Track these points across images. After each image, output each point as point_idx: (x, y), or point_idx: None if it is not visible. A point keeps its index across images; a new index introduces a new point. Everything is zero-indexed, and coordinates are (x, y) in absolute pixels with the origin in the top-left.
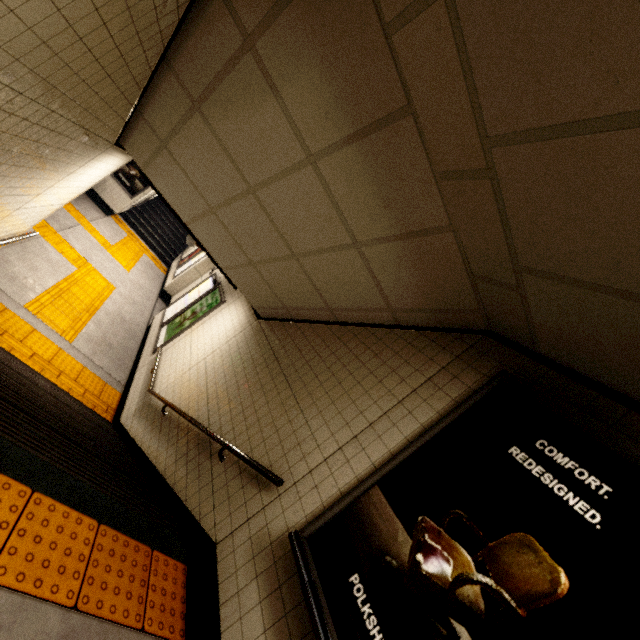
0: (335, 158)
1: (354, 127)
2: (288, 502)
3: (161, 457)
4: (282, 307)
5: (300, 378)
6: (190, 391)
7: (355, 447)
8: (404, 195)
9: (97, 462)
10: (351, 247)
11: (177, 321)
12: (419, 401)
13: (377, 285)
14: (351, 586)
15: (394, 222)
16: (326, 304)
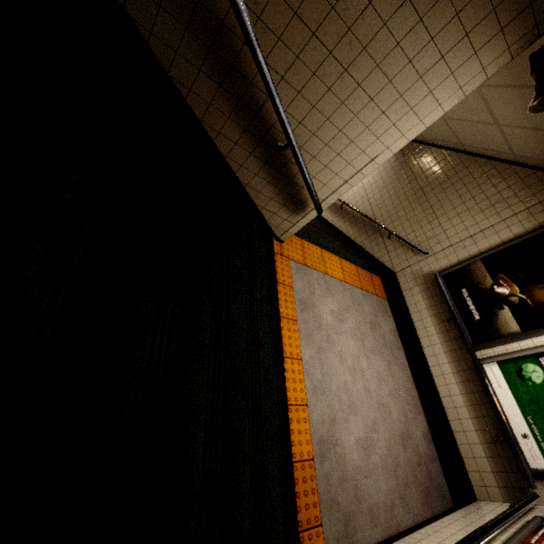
0: (496, 90)
1: (516, 83)
2: (431, 261)
3: (350, 233)
4: (419, 136)
5: (435, 196)
6: (354, 194)
7: (470, 241)
8: (543, 115)
9: (337, 241)
10: (492, 125)
11: None
12: (516, 222)
13: (507, 143)
14: (462, 292)
15: (531, 123)
16: (460, 142)
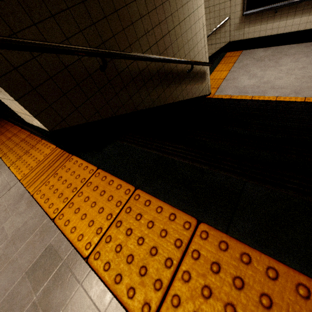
0: None
1: None
2: (233, 16)
3: None
4: None
5: None
6: None
7: None
8: None
9: None
10: None
11: None
12: None
13: None
14: None
15: None
16: None
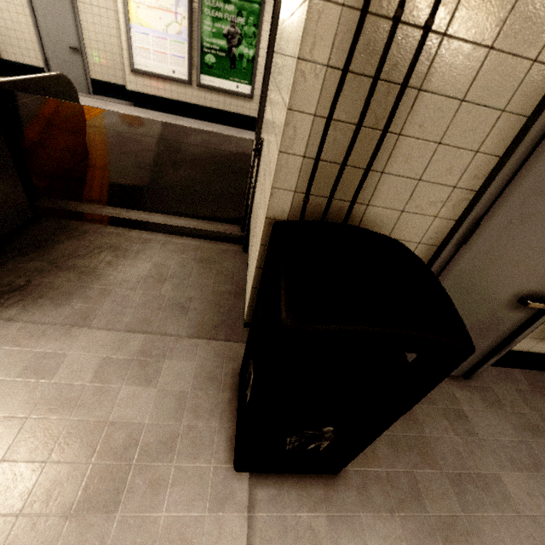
0: None
1: None
2: None
3: None
4: None
5: None
6: None
7: None
8: None
9: None
10: None
11: (215, 60)
12: None
13: None
14: None
15: None
16: None
